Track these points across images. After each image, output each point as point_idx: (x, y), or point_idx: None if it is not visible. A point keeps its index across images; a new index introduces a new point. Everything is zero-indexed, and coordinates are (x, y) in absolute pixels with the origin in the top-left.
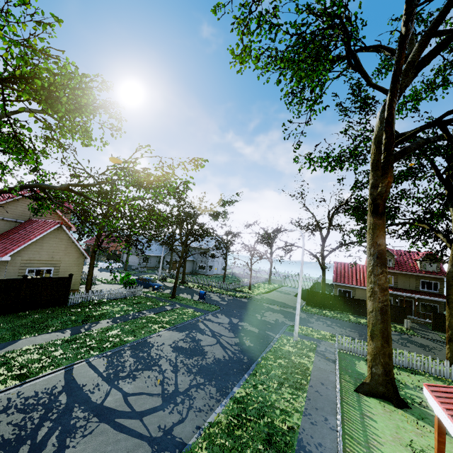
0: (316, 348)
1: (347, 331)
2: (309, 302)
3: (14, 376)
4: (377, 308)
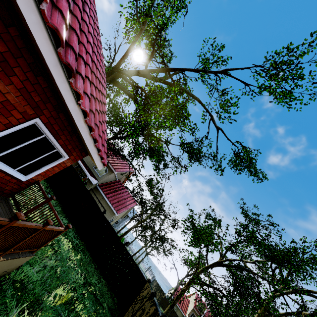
0: None
1: None
2: (161, 303)
3: None
4: None
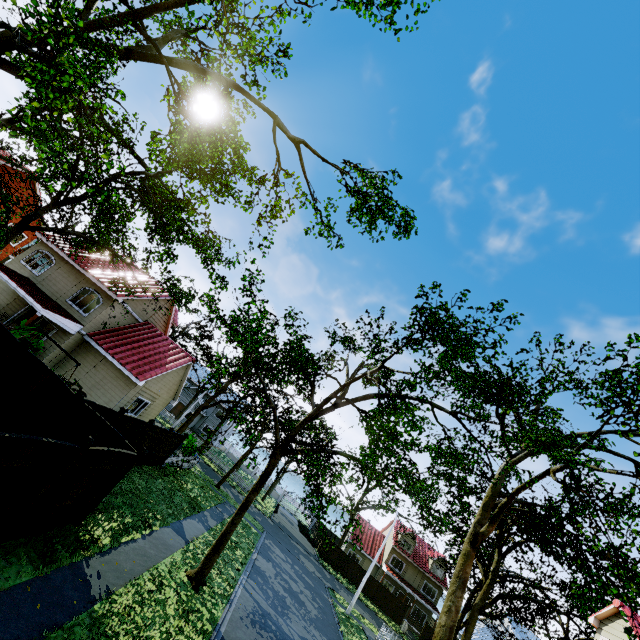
0: (363, 631)
1: (368, 616)
2: (324, 554)
3: (224, 580)
4: (449, 625)
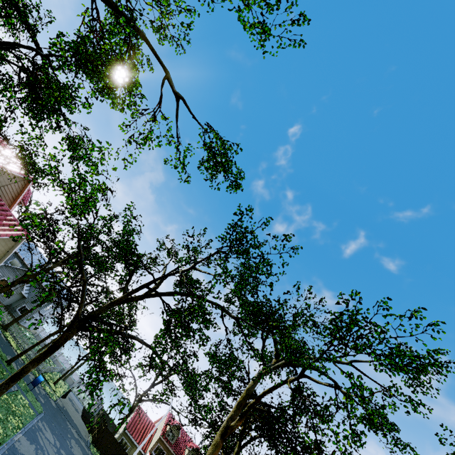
0: None
1: None
2: (97, 440)
3: None
4: None
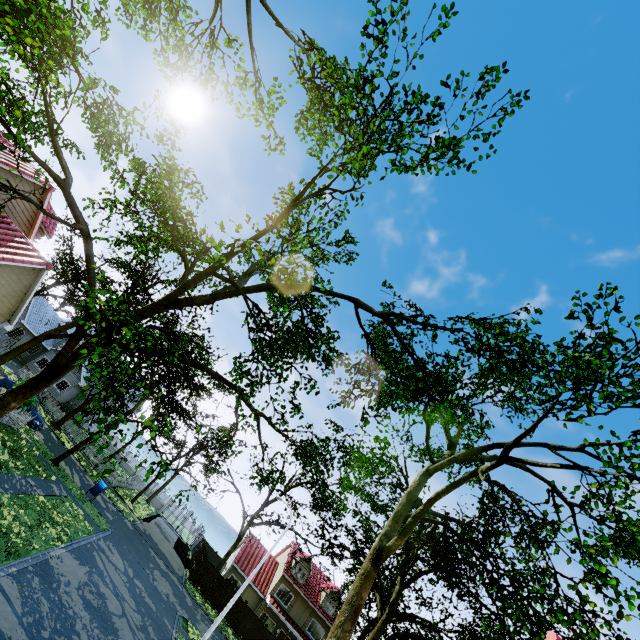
0: None
1: None
2: (196, 577)
3: None
4: None
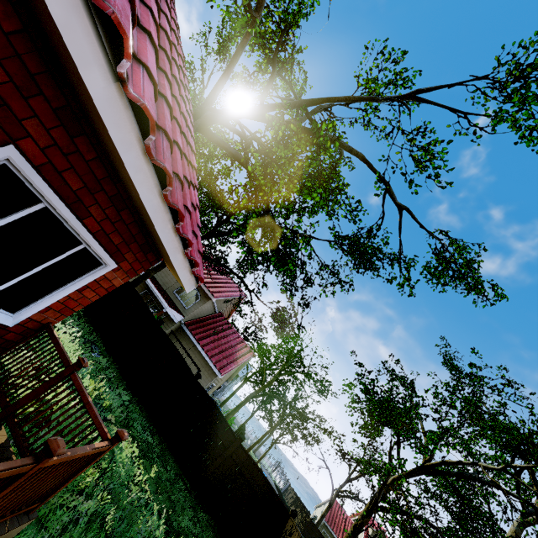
0: None
1: None
2: (305, 533)
3: None
4: None
